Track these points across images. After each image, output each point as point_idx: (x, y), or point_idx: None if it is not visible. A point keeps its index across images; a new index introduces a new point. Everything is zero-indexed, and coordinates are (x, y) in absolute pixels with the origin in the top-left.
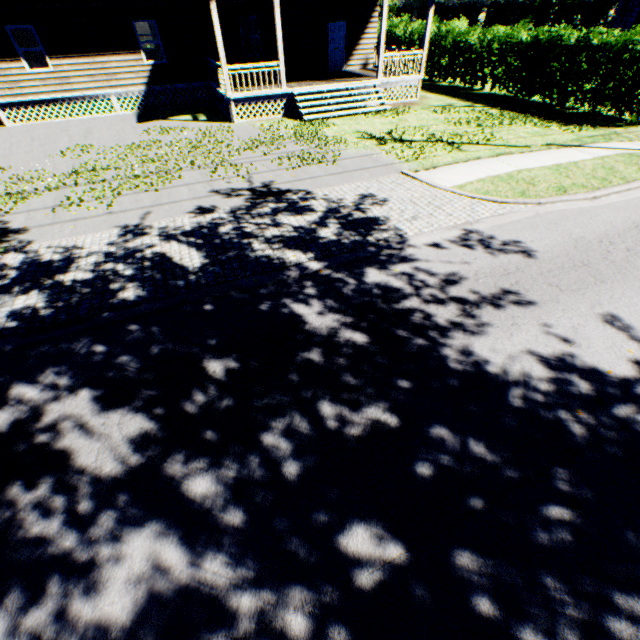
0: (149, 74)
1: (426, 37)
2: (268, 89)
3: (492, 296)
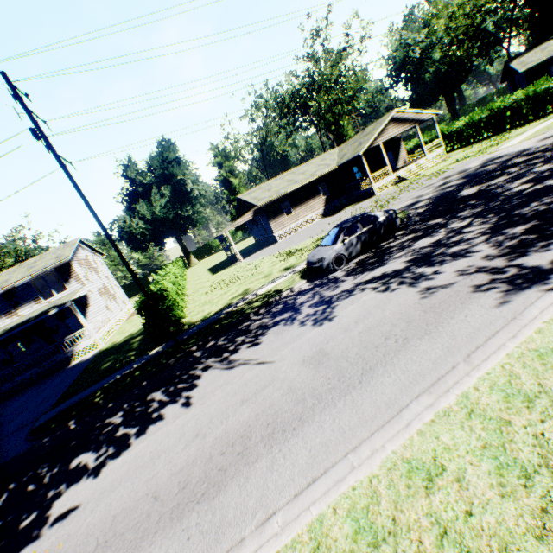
0: (324, 202)
1: (438, 134)
2: (385, 178)
3: None
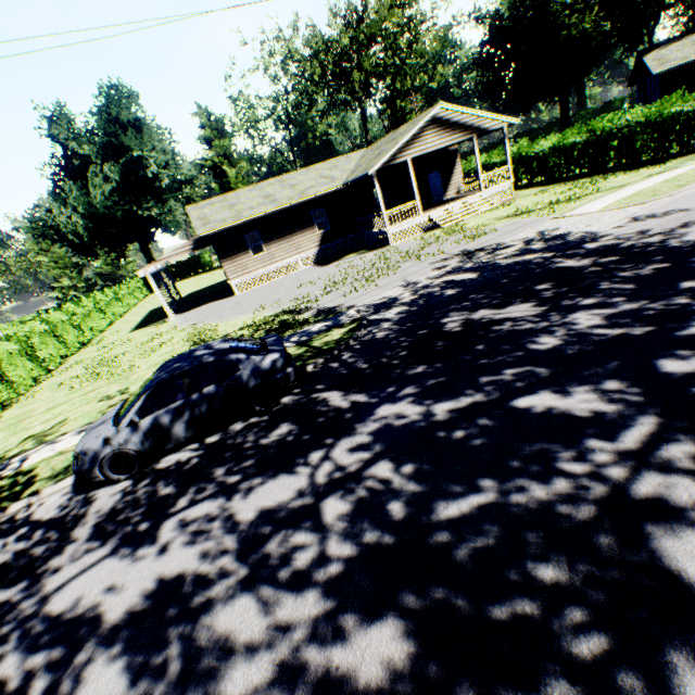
0: (320, 239)
1: (507, 157)
2: (411, 218)
3: (678, 227)
